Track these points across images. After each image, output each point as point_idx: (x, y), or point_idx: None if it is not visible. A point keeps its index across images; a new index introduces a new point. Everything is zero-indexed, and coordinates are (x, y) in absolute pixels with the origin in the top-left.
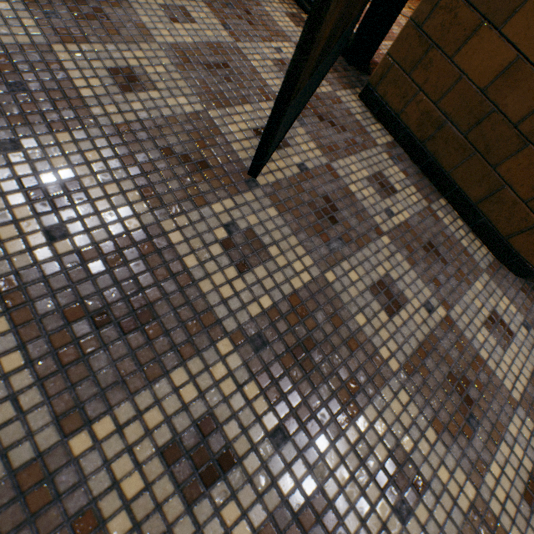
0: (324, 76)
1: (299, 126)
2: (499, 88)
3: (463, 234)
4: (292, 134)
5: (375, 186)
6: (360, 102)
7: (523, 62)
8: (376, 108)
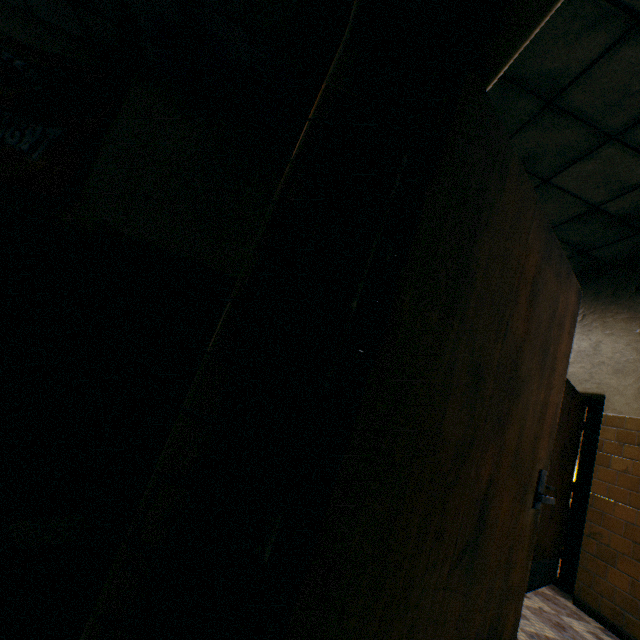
0: (544, 583)
1: (534, 596)
2: (633, 591)
3: None
4: (531, 596)
5: (592, 635)
6: (574, 605)
7: (633, 579)
8: (584, 608)
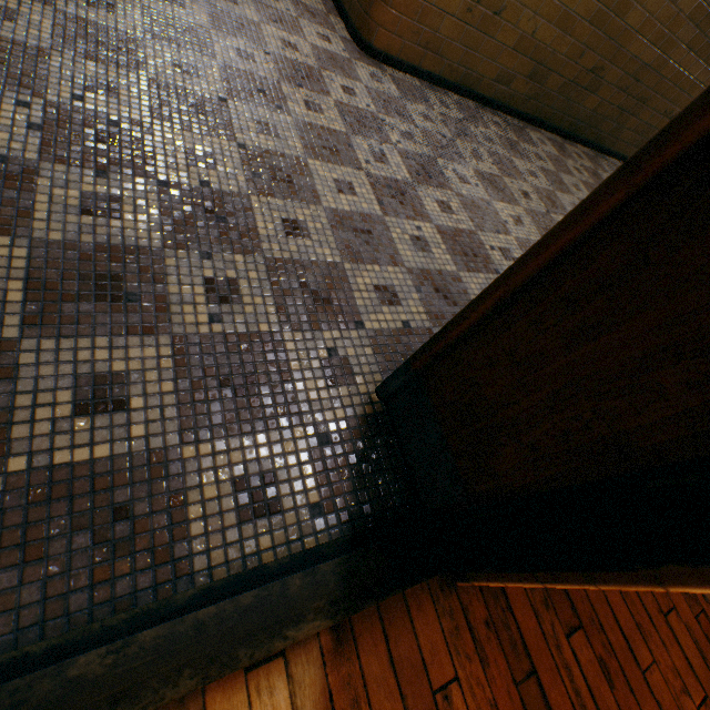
0: None
1: None
2: None
3: (340, 28)
4: None
5: None
6: None
7: None
8: None
